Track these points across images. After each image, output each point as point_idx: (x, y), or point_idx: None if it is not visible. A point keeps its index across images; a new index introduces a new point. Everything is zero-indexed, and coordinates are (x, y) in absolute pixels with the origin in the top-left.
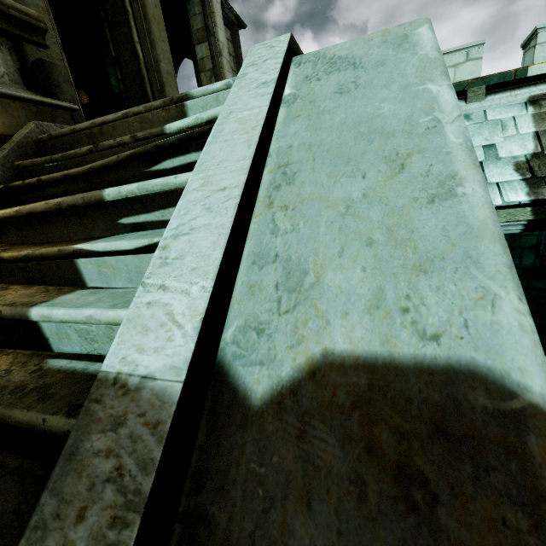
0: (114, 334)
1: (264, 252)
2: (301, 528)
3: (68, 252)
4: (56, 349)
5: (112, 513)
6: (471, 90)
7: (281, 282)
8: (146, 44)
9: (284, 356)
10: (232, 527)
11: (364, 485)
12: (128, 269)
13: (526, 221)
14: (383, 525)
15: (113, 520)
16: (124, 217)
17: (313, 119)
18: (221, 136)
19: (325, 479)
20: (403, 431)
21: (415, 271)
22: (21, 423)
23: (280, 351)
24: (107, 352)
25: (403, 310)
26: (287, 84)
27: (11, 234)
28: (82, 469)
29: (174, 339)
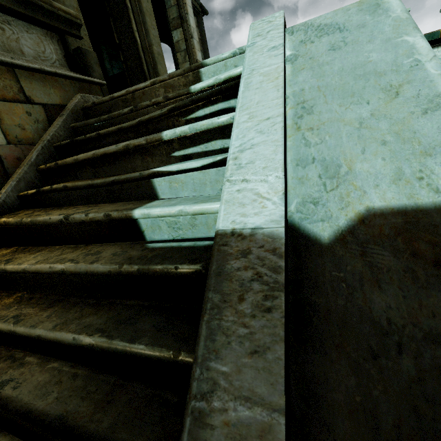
0: (196, 222)
1: (303, 158)
2: (377, 298)
3: (148, 174)
4: (149, 238)
5: (262, 294)
6: None
7: (322, 174)
8: (142, 32)
9: (338, 214)
10: (330, 304)
11: (415, 272)
12: (194, 182)
13: None
14: (432, 289)
15: (265, 297)
16: (177, 151)
17: (316, 69)
18: (251, 86)
19: (387, 273)
20: (435, 242)
21: (423, 156)
22: (158, 272)
23: (334, 212)
24: (188, 236)
25: (419, 179)
26: (286, 47)
27: (86, 171)
28: (230, 278)
29: (267, 207)
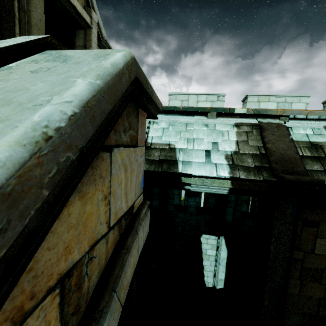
0: None
1: None
2: None
3: None
4: None
5: None
6: (209, 112)
7: None
8: None
9: None
10: None
11: None
12: None
13: (229, 188)
14: None
15: None
16: None
17: None
18: None
19: None
20: None
21: None
22: None
23: None
24: None
25: None
26: (19, 61)
27: None
28: None
29: None
